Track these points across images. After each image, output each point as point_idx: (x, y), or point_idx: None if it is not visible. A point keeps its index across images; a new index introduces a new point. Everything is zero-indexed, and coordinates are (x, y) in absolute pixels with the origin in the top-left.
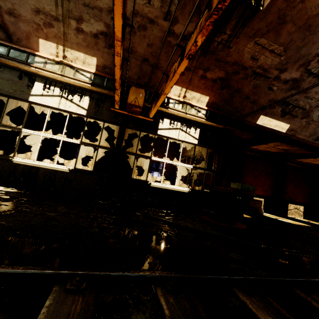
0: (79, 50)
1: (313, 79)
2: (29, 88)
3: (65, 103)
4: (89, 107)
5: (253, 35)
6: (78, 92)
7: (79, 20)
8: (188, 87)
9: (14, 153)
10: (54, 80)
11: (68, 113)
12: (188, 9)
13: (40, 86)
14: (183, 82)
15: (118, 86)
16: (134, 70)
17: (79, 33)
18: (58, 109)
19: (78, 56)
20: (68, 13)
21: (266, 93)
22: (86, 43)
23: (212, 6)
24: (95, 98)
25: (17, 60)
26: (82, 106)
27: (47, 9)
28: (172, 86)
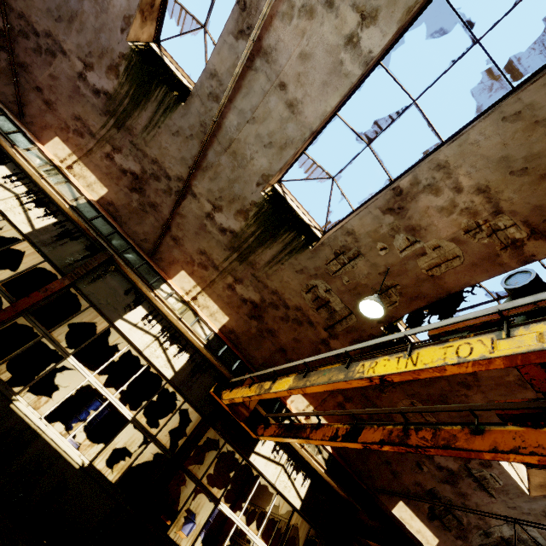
0: (216, 301)
1: (474, 482)
2: (127, 309)
3: (155, 350)
4: (182, 370)
5: (412, 395)
6: (180, 343)
7: (239, 280)
8: (317, 408)
9: (23, 388)
10: (163, 315)
11: (148, 363)
12: (353, 335)
13: (141, 313)
14: (314, 398)
15: (255, 398)
16: (263, 353)
17: (228, 289)
18: (139, 351)
19: (210, 305)
20: (231, 270)
21: (413, 469)
22: (230, 300)
23: (410, 435)
24: (196, 362)
25: (144, 277)
26: (174, 365)
27: (214, 257)
28: (324, 444)
